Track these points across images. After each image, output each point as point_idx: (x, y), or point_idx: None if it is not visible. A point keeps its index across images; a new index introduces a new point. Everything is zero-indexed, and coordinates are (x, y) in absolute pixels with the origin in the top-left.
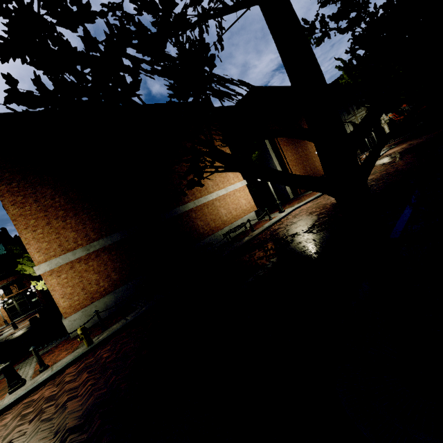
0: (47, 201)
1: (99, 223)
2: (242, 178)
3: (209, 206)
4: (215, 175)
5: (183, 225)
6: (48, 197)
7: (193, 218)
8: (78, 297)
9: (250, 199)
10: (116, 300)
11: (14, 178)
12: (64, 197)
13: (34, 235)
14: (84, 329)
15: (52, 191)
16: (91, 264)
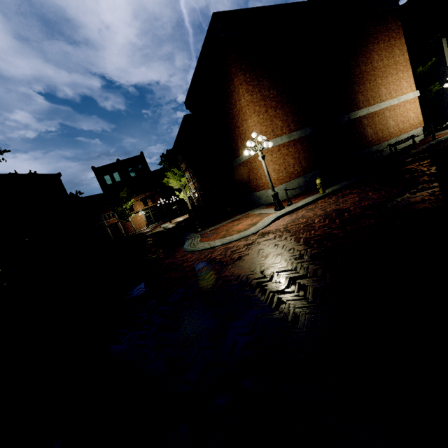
0: (265, 92)
1: (296, 117)
2: (415, 88)
3: (379, 115)
4: (389, 82)
5: (355, 130)
6: (266, 89)
7: (364, 125)
8: (282, 174)
9: (419, 113)
10: (305, 183)
11: (247, 70)
12: (275, 90)
13: (258, 119)
14: (321, 180)
15: (269, 84)
16: (290, 150)
